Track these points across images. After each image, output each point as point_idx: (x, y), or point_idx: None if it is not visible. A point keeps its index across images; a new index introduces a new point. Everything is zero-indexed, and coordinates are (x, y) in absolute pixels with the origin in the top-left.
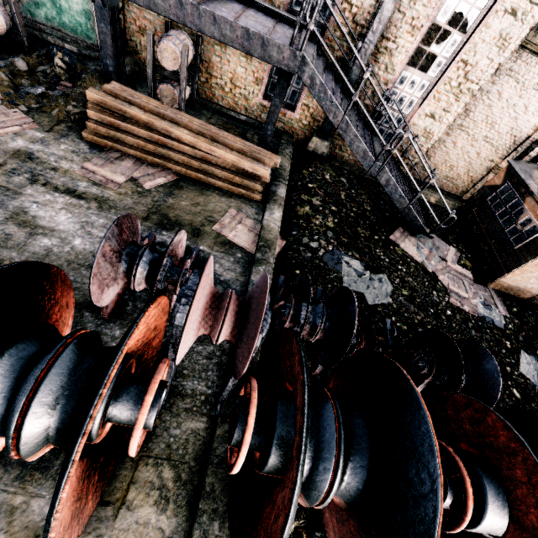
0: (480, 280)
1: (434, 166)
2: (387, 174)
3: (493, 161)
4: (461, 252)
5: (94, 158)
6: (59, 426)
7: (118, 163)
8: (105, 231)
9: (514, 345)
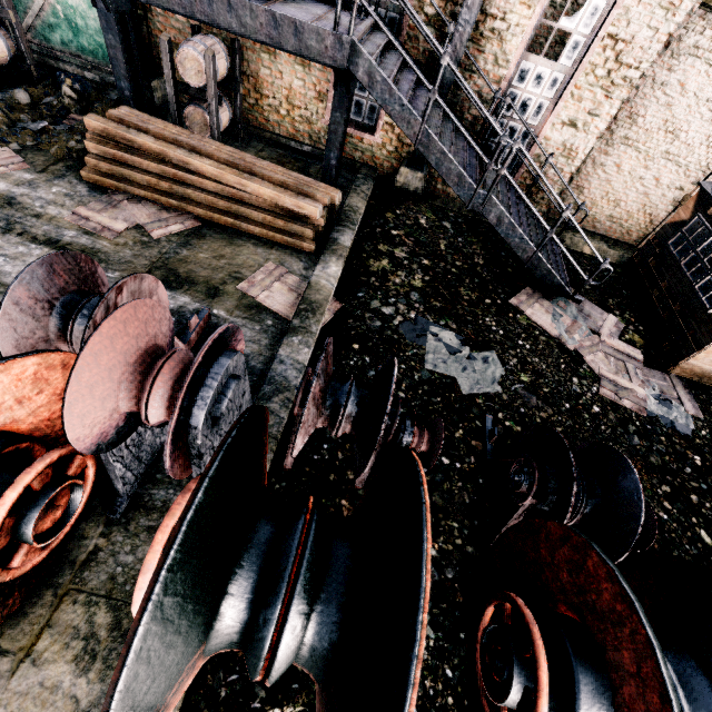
0: (656, 363)
1: (590, 203)
2: (497, 207)
3: (683, 189)
4: (626, 323)
5: (92, 202)
6: None
7: (122, 207)
8: None
9: (707, 461)
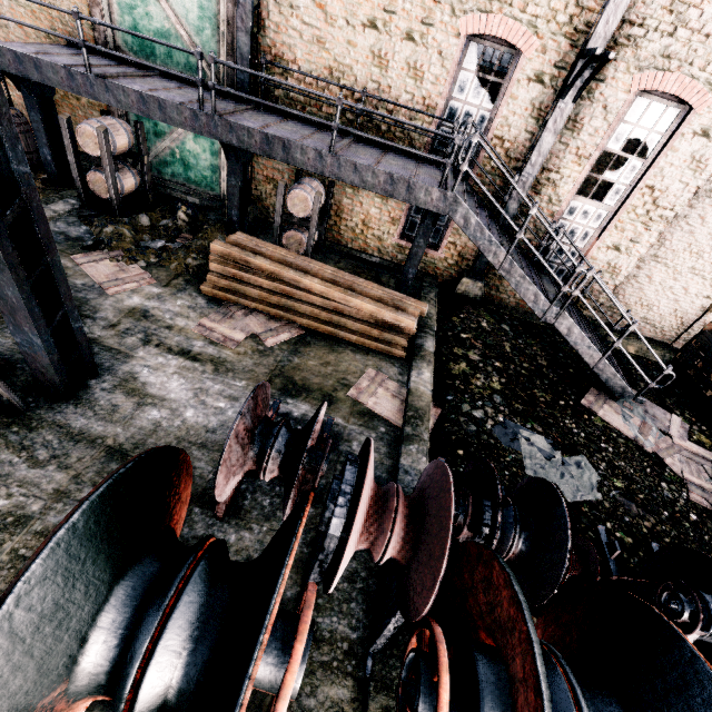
0: None
1: (625, 306)
2: (567, 320)
3: (710, 298)
4: (689, 422)
5: (212, 313)
6: (182, 686)
7: (237, 318)
8: (221, 400)
9: None
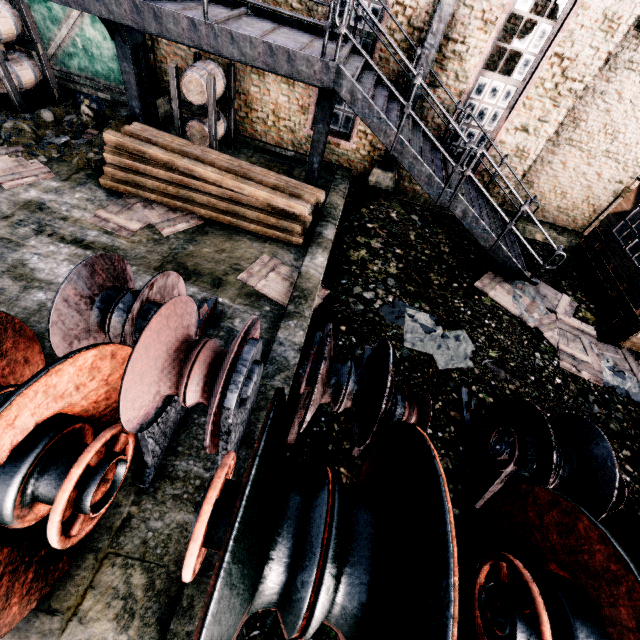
0: (608, 338)
1: (539, 195)
2: (462, 203)
3: (622, 183)
4: (579, 302)
5: (110, 205)
6: None
7: (135, 209)
8: None
9: None
